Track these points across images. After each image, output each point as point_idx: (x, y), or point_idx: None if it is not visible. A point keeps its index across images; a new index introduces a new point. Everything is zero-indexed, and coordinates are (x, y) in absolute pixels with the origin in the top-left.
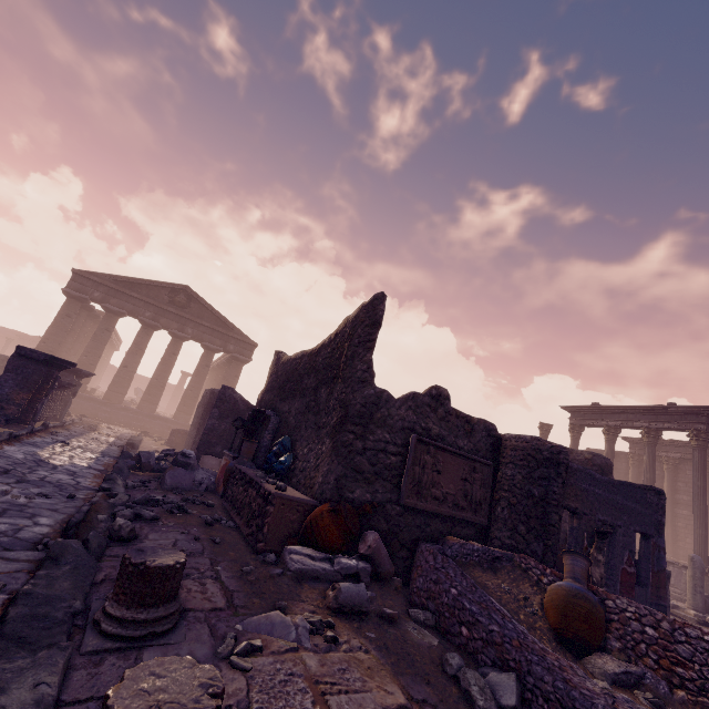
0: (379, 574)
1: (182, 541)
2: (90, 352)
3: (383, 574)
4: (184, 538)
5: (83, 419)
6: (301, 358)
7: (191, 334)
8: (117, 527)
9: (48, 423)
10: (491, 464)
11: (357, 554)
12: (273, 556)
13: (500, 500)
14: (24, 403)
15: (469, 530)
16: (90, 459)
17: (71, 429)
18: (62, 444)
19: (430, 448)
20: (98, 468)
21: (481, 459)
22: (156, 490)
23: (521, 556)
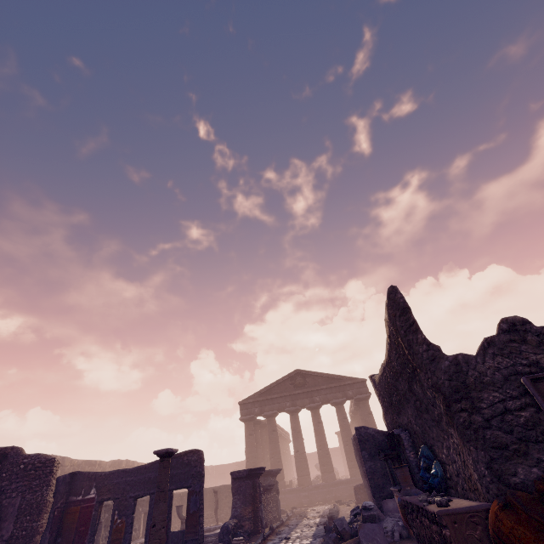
0: None
1: None
2: (273, 453)
3: None
4: None
5: (294, 510)
6: (384, 371)
7: (319, 400)
8: None
9: (271, 526)
10: None
11: None
12: None
13: None
14: (251, 515)
15: None
16: None
17: (289, 523)
18: (285, 540)
19: None
20: None
21: None
22: None
23: None
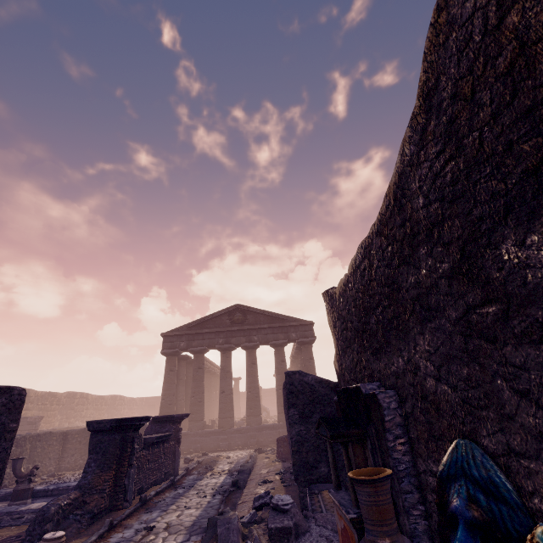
0: None
1: None
2: (195, 392)
3: None
4: None
5: (202, 459)
6: (366, 253)
7: (257, 340)
8: None
9: (143, 496)
10: None
11: None
12: None
13: None
14: (108, 485)
15: None
16: None
17: (182, 482)
18: (143, 534)
19: None
20: None
21: None
22: None
23: None
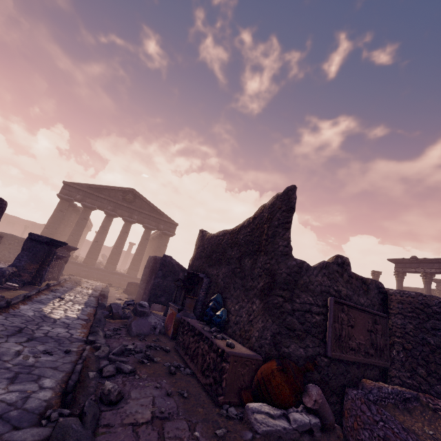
0: (324, 425)
1: (158, 398)
2: (74, 233)
3: (328, 425)
4: (159, 394)
5: (71, 277)
6: (224, 235)
7: (136, 219)
8: (107, 392)
9: (49, 284)
10: (386, 316)
11: (301, 405)
12: (233, 410)
13: (393, 344)
14: (34, 271)
15: (374, 371)
16: (78, 310)
17: (64, 285)
18: (59, 299)
19: (344, 307)
20: (83, 317)
21: (379, 312)
22: (126, 337)
23: (426, 396)
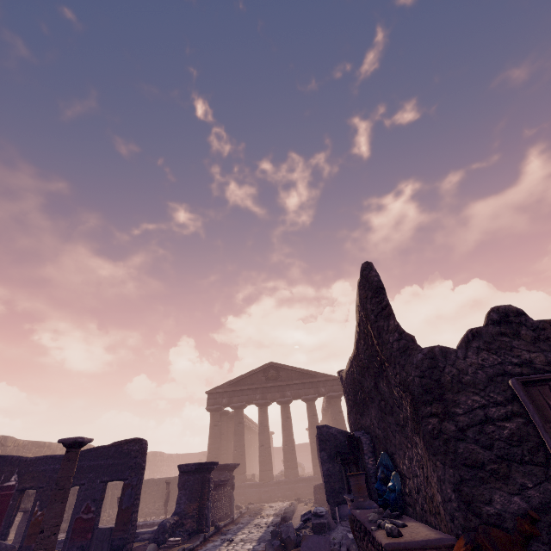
0: None
1: None
2: (237, 446)
3: None
4: None
5: (250, 506)
6: (351, 365)
7: (290, 395)
8: None
9: (218, 524)
10: None
11: None
12: None
13: None
14: (196, 513)
15: None
16: None
17: (240, 521)
18: (227, 543)
19: (550, 385)
20: None
21: None
22: None
23: None
